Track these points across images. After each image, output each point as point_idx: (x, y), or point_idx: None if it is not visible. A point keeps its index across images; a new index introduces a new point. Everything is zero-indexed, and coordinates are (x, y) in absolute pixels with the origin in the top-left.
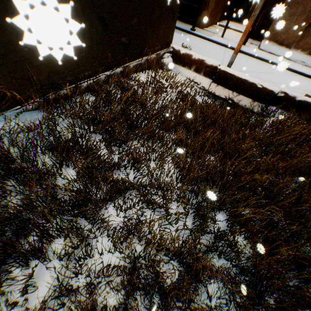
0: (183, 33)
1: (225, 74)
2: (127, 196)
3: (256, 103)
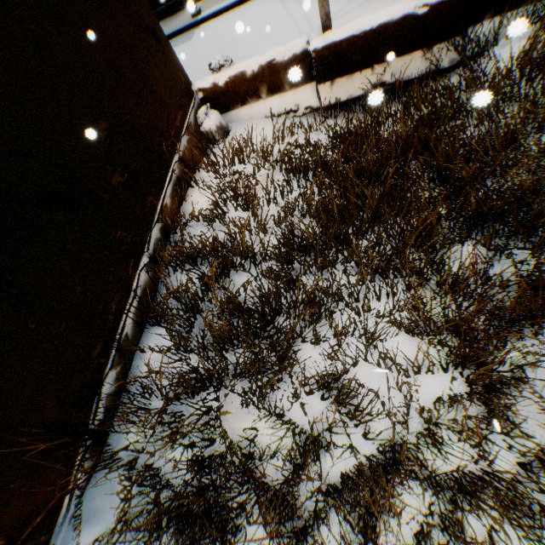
0: (187, 36)
1: (333, 51)
2: (386, 493)
3: (438, 48)
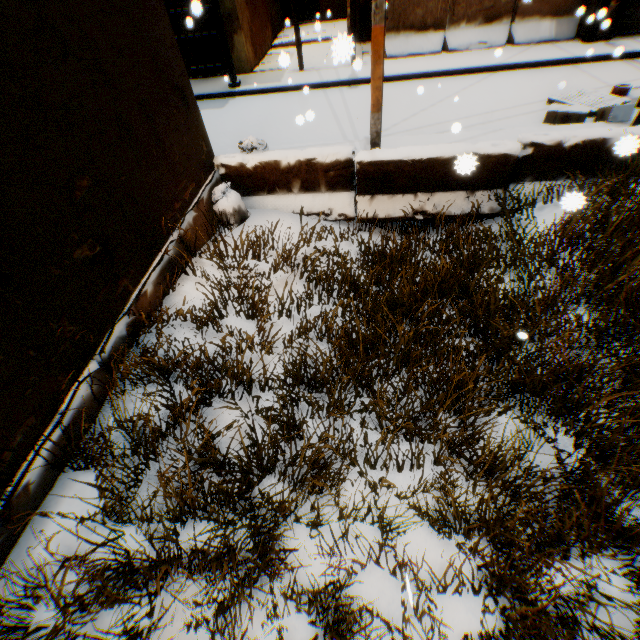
0: (220, 102)
1: (379, 168)
2: None
3: (481, 194)
